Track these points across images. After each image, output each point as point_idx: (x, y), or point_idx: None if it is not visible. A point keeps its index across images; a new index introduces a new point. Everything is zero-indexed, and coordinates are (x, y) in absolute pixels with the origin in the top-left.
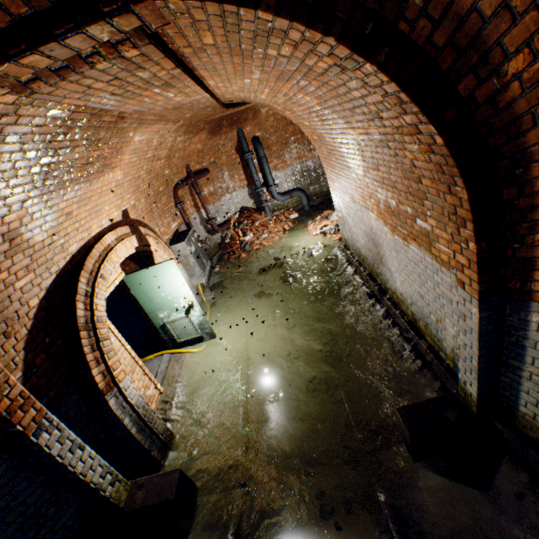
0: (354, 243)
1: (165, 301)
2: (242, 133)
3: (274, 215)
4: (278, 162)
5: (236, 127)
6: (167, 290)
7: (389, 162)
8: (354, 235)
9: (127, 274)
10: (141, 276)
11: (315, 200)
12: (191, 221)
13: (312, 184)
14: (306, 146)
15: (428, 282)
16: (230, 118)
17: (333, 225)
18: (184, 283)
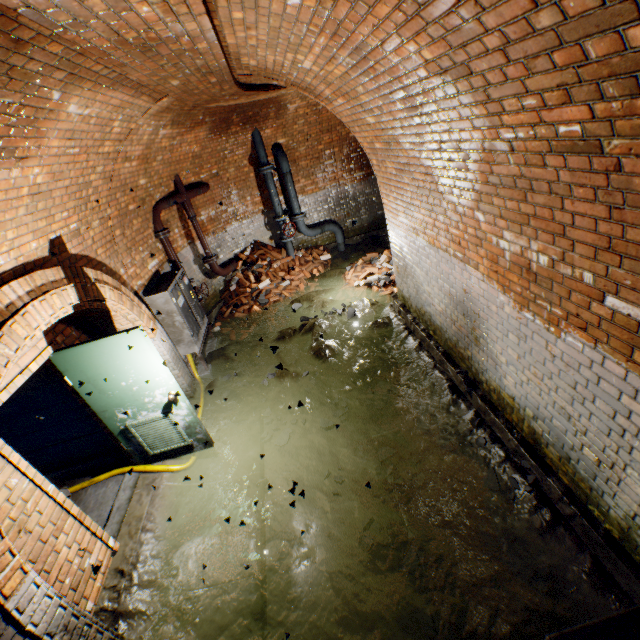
0: (421, 306)
1: (128, 394)
2: (260, 137)
3: (298, 254)
4: (307, 182)
5: (251, 127)
6: (131, 377)
7: (572, 184)
8: (425, 295)
9: (57, 351)
10: (85, 354)
11: (353, 237)
12: (180, 258)
13: (351, 215)
14: (345, 165)
15: (597, 401)
16: (243, 111)
17: (383, 274)
18: (161, 365)
